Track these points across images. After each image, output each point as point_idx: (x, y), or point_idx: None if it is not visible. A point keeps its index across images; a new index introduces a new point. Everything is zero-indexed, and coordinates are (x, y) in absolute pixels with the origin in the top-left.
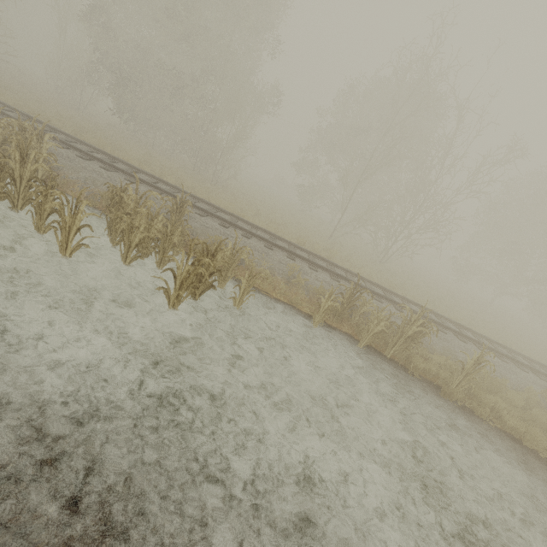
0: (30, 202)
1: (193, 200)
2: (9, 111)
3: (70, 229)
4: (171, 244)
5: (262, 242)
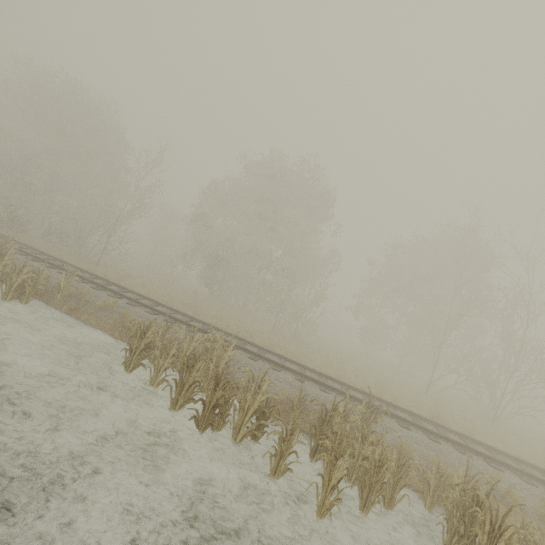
0: (252, 432)
1: (324, 379)
2: (157, 306)
3: (330, 482)
4: (403, 478)
5: (419, 430)
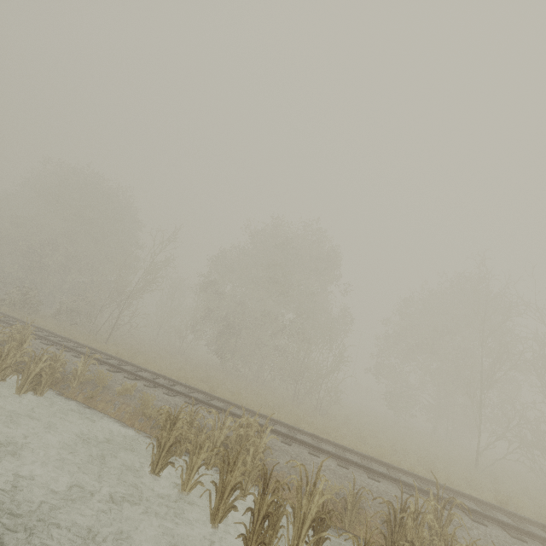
0: None
1: (368, 462)
2: (174, 385)
3: None
4: None
5: (495, 524)
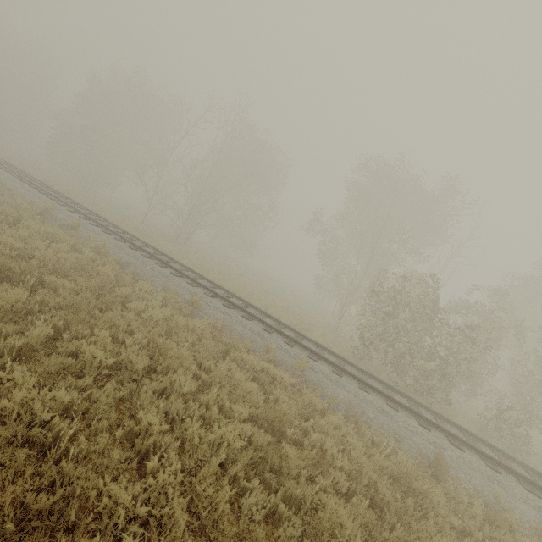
0: None
1: None
2: None
3: None
4: None
5: None
